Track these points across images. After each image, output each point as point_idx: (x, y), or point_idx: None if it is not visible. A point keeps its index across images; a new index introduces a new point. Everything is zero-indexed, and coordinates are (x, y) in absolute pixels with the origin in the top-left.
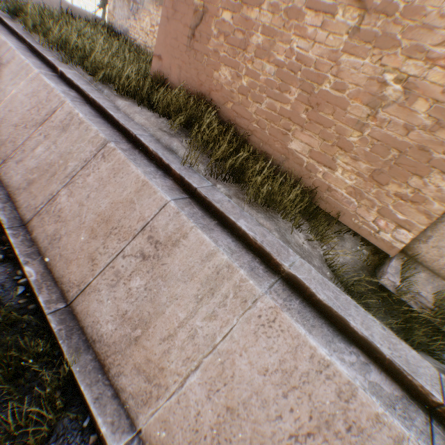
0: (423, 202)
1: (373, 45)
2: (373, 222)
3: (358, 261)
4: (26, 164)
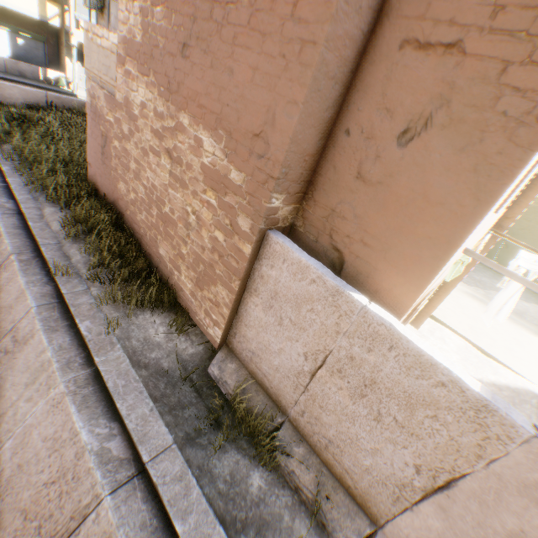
0: (220, 306)
1: (179, 184)
2: (204, 319)
3: (209, 352)
4: None
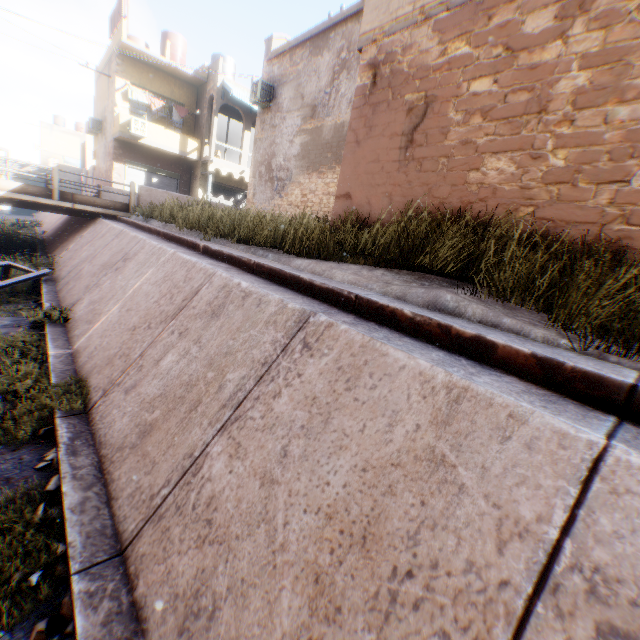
0: None
1: None
2: None
3: None
4: (141, 392)
